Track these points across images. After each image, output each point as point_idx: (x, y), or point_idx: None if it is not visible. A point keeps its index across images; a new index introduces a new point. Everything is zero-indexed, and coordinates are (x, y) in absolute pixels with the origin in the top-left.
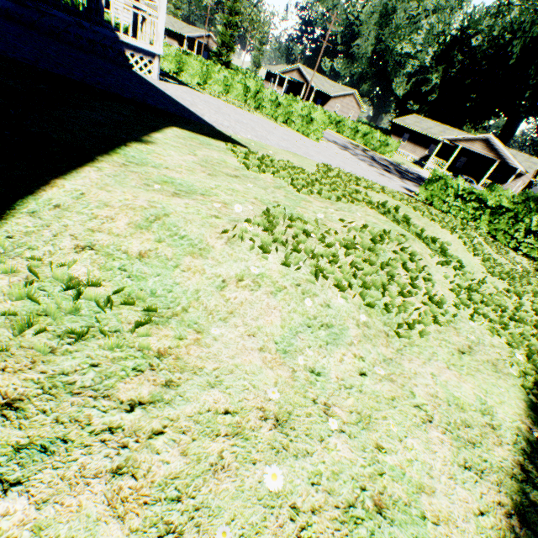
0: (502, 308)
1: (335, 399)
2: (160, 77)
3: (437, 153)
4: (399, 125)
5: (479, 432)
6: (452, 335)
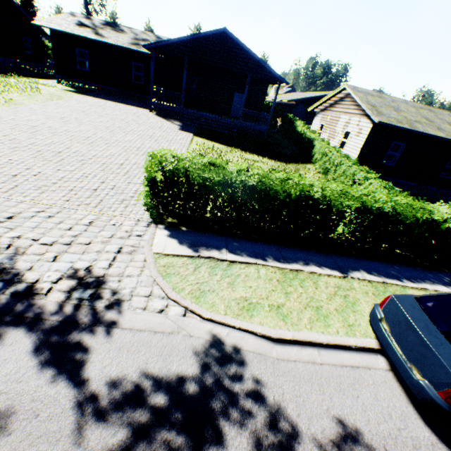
0: None
1: None
2: (170, 119)
3: None
4: None
5: None
6: None
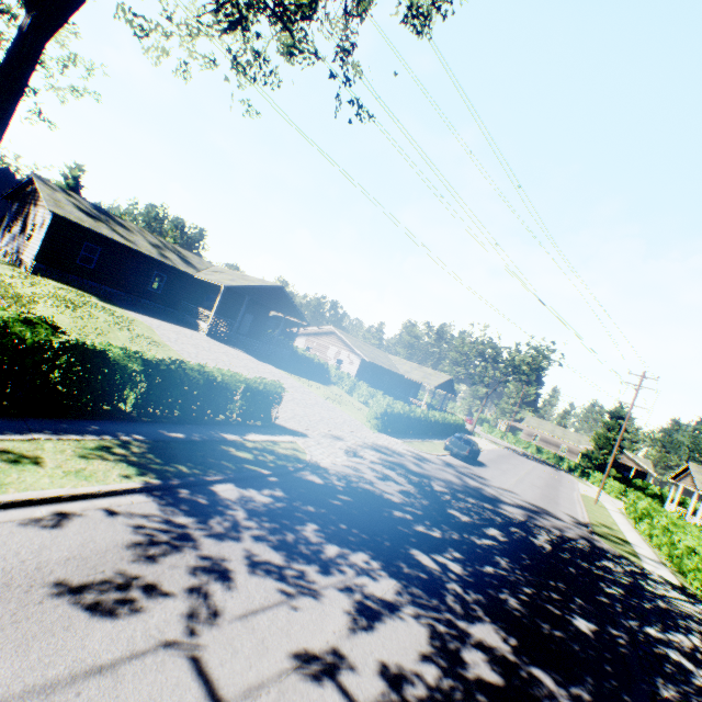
0: None
1: None
2: (228, 345)
3: None
4: None
5: None
6: None
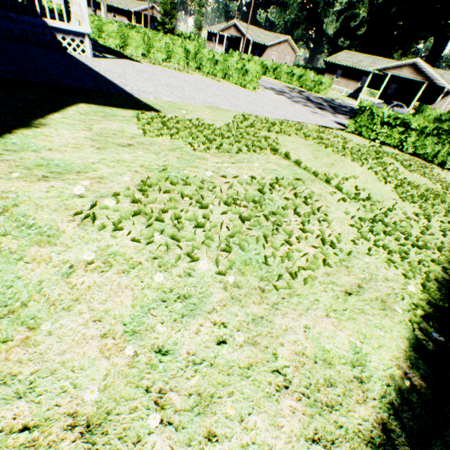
0: (405, 235)
1: (176, 382)
2: (97, 55)
3: (369, 84)
4: (332, 63)
5: (343, 390)
6: (342, 276)
